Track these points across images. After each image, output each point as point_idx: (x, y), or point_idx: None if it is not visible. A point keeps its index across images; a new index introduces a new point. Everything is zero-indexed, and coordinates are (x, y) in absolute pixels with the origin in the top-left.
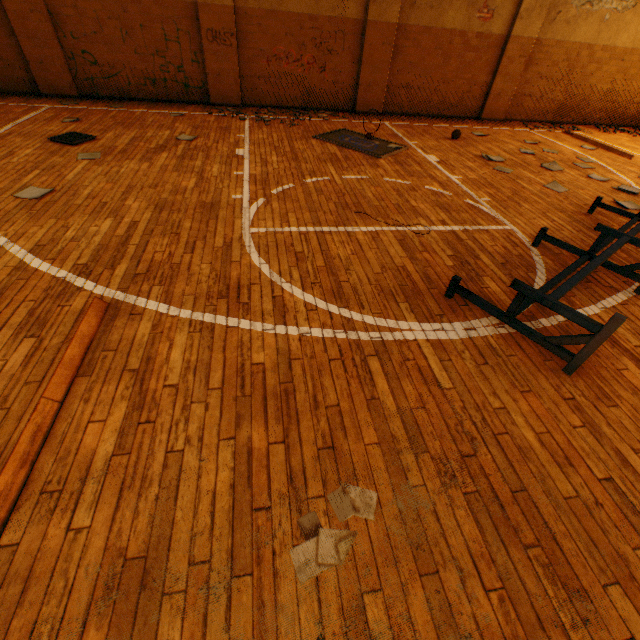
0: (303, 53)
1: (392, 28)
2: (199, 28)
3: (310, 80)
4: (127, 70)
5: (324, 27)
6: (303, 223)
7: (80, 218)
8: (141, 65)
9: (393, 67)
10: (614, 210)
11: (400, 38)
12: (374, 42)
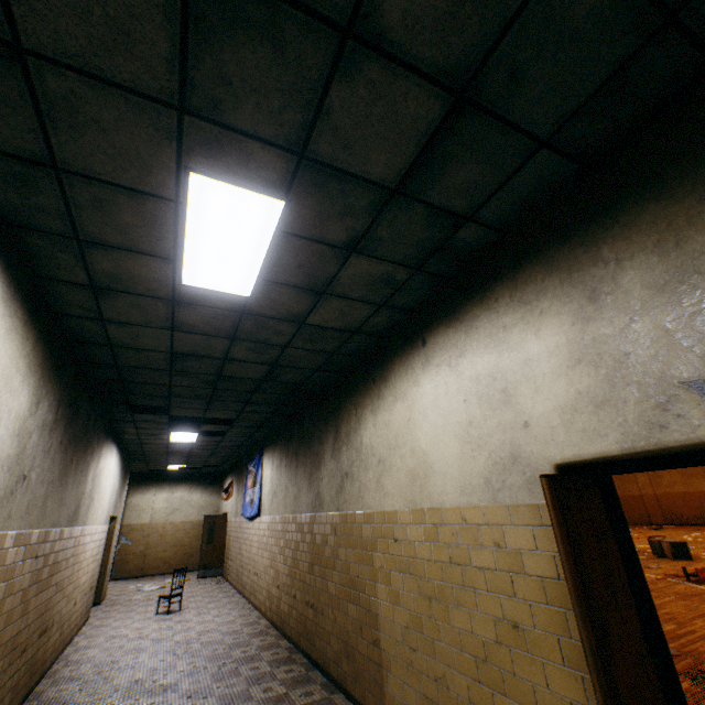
0: None
1: None
2: None
3: None
4: (684, 514)
5: None
6: None
7: (648, 533)
8: (690, 512)
9: None
10: None
11: None
12: None
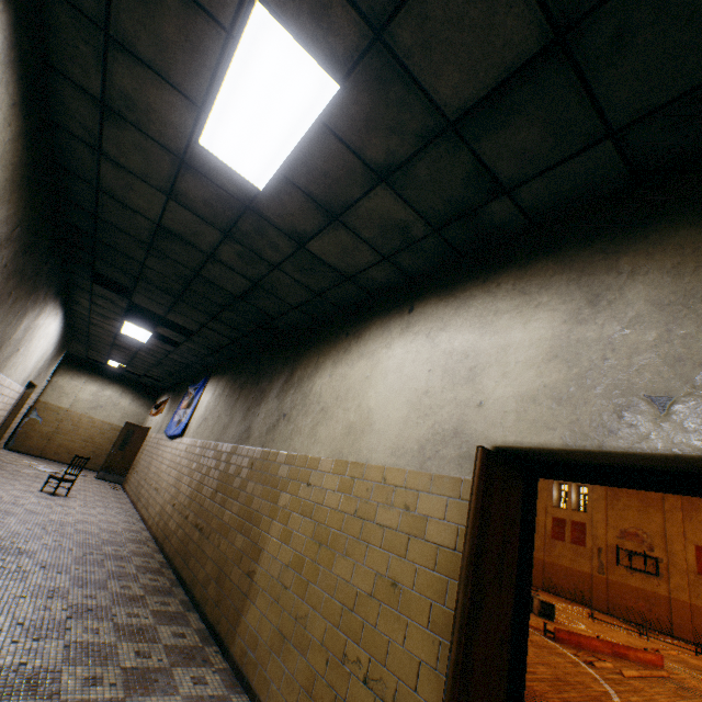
0: (638, 600)
1: (685, 602)
2: (591, 580)
3: (642, 612)
4: (561, 585)
5: (647, 593)
6: (573, 609)
7: None
8: (566, 585)
9: (693, 621)
10: (697, 651)
11: (693, 608)
12: (676, 605)
